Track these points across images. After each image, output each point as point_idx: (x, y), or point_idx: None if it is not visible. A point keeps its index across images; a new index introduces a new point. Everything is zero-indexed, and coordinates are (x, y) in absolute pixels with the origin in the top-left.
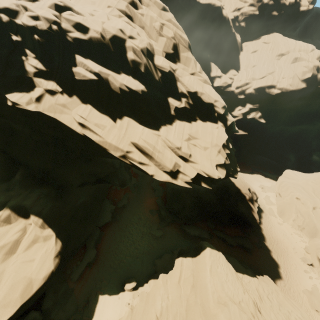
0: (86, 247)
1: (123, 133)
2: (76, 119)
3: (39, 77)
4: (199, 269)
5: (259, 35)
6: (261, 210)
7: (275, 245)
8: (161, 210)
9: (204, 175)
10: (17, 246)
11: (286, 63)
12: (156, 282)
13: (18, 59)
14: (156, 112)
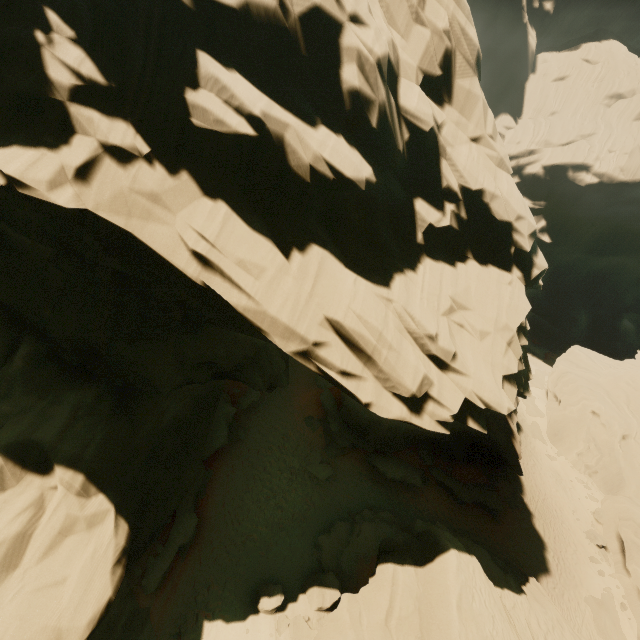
0: (176, 509)
1: (308, 292)
2: (188, 241)
3: (86, 103)
4: (432, 597)
5: (577, 40)
6: (518, 427)
7: (540, 502)
8: (330, 421)
9: (478, 405)
10: (22, 549)
11: (624, 118)
12: (335, 613)
13: (22, 37)
14: (386, 236)
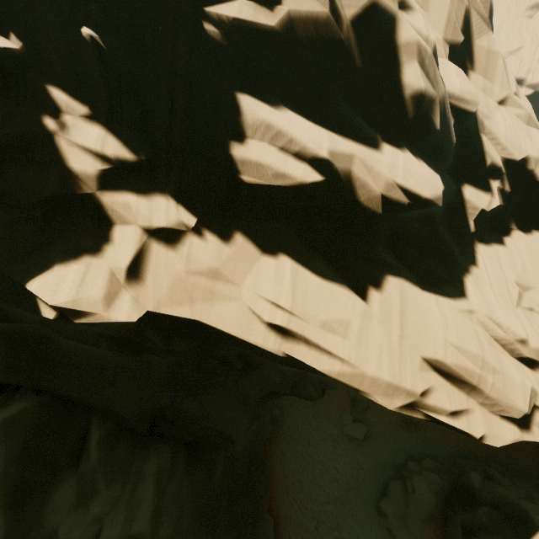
0: None
1: (397, 334)
2: (263, 315)
3: (117, 186)
4: None
5: None
6: None
7: None
8: None
9: None
10: None
11: None
12: None
13: (29, 130)
14: (448, 239)
